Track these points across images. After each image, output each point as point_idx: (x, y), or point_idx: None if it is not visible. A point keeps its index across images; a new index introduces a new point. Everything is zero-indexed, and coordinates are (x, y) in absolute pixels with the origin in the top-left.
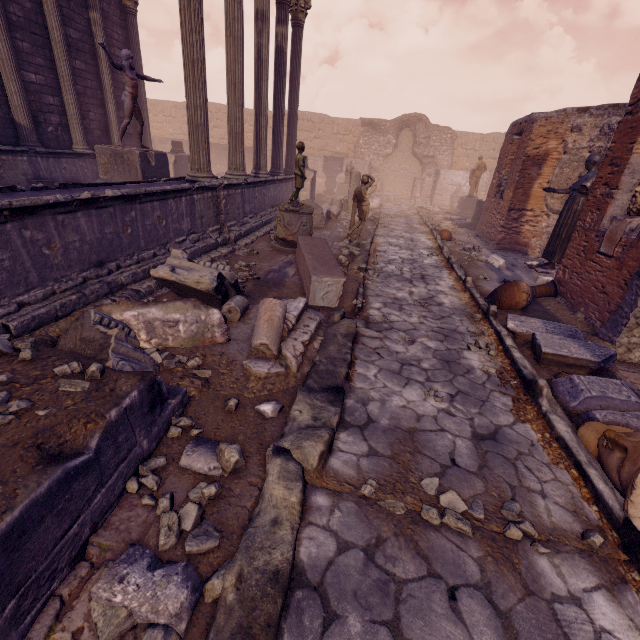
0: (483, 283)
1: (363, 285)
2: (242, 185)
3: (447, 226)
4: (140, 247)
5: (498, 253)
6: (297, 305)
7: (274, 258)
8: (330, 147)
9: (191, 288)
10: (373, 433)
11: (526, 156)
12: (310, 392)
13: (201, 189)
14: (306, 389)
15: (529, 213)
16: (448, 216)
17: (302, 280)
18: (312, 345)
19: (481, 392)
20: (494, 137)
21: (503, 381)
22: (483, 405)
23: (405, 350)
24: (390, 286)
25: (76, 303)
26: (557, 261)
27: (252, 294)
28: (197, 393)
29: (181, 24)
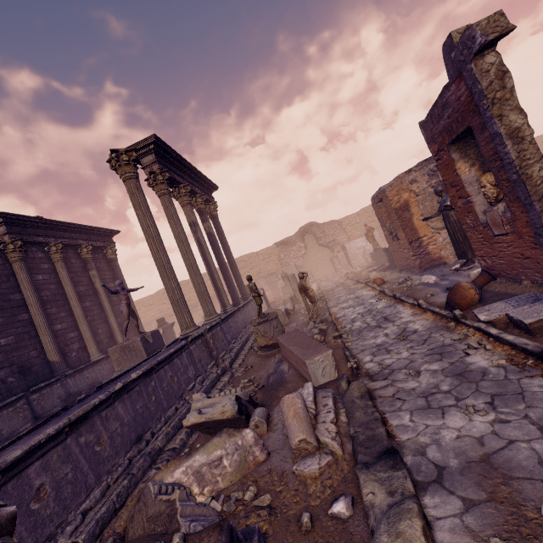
0: (433, 299)
1: (346, 348)
2: (219, 323)
3: (375, 275)
4: (164, 408)
5: (425, 273)
6: (307, 391)
7: (266, 364)
8: (263, 269)
9: (219, 421)
10: (453, 481)
11: (395, 209)
12: (368, 467)
13: (193, 340)
14: (363, 466)
15: (425, 238)
16: (370, 269)
17: (298, 369)
18: (340, 420)
19: (511, 386)
20: (364, 210)
21: (519, 366)
22: (524, 397)
23: (418, 383)
24: (366, 338)
25: (128, 487)
26: (472, 256)
27: (265, 402)
28: (268, 526)
29: (151, 251)
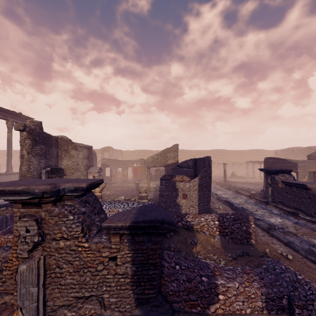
0: None
1: None
2: None
3: None
4: None
5: None
6: None
7: None
8: None
9: None
10: None
11: None
12: None
13: None
14: None
15: None
16: None
17: None
18: None
19: None
20: (135, 151)
21: None
22: None
23: None
24: None
25: None
26: None
27: None
28: None
29: None
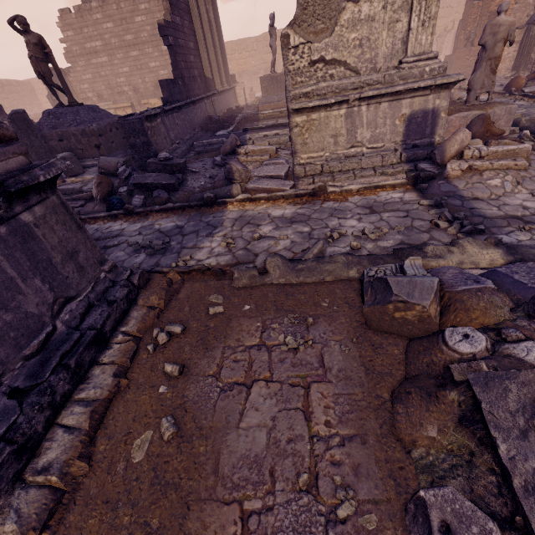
0: None
1: None
2: None
3: None
4: None
5: None
6: None
7: None
8: None
9: None
10: None
11: (490, 13)
12: None
13: None
14: None
15: None
16: None
17: None
18: None
19: (533, 106)
20: None
21: None
22: None
23: None
24: None
25: None
26: (522, 70)
27: None
28: None
29: None
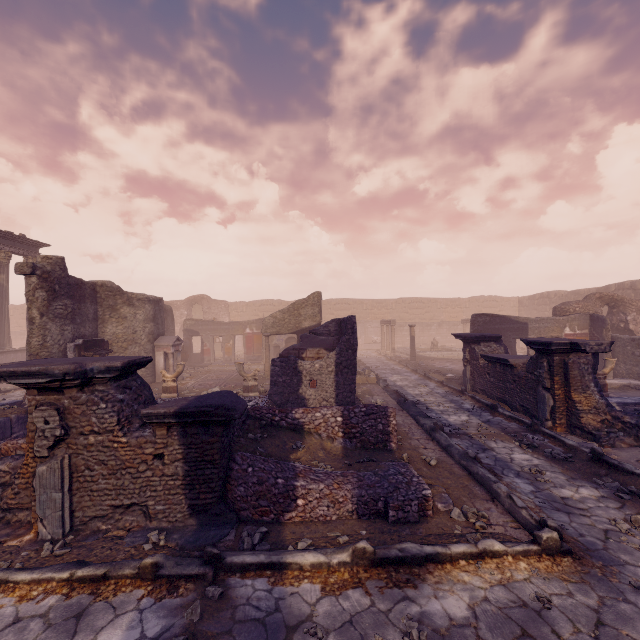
0: None
1: None
2: None
3: None
4: None
5: None
6: None
7: None
8: None
9: None
10: None
11: None
12: None
13: None
14: None
15: None
16: None
17: None
18: None
19: None
20: (253, 303)
21: None
22: None
23: None
24: None
25: None
26: None
27: None
28: None
29: None
